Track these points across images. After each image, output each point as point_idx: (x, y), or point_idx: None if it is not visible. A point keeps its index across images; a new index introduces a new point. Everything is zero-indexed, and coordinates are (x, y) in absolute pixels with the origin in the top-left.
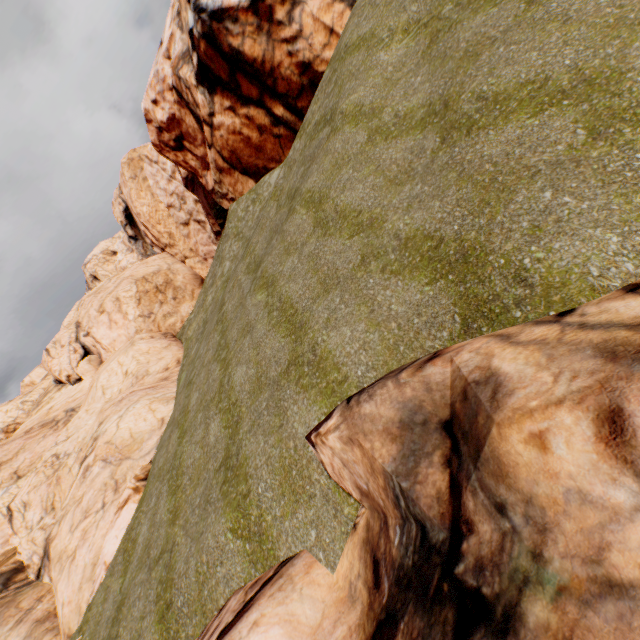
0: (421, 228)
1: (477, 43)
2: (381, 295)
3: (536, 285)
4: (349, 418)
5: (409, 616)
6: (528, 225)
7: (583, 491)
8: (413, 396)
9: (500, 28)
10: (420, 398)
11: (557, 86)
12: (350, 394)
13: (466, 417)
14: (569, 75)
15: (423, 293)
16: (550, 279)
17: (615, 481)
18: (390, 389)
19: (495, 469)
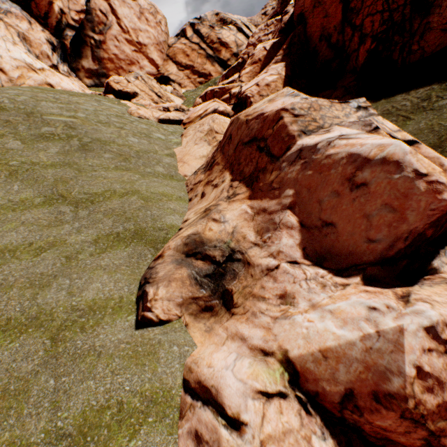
0: (100, 234)
1: (61, 178)
2: (103, 262)
3: (167, 228)
4: (159, 281)
5: (226, 282)
6: (151, 219)
7: (220, 230)
8: (172, 259)
9: (71, 175)
10: (174, 258)
11: (122, 191)
12: (132, 299)
13: (192, 245)
14: (123, 189)
15: (127, 251)
16: (169, 226)
17: (221, 225)
18: (161, 265)
19: (209, 241)
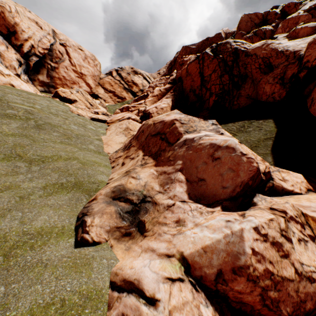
0: (48, 183)
1: (19, 143)
2: (50, 202)
3: (99, 182)
4: (95, 213)
5: (140, 216)
6: (87, 176)
7: (137, 184)
8: (103, 200)
9: (27, 143)
10: (105, 200)
11: (66, 157)
12: (72, 227)
13: (118, 192)
14: (67, 156)
15: (68, 195)
16: (100, 181)
17: (137, 181)
18: (96, 204)
19: (129, 190)
